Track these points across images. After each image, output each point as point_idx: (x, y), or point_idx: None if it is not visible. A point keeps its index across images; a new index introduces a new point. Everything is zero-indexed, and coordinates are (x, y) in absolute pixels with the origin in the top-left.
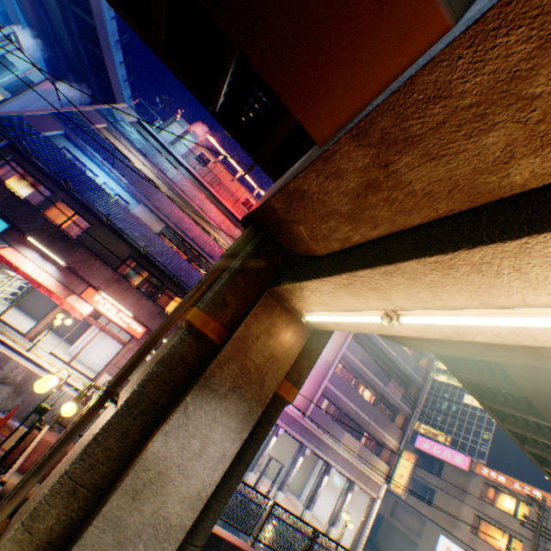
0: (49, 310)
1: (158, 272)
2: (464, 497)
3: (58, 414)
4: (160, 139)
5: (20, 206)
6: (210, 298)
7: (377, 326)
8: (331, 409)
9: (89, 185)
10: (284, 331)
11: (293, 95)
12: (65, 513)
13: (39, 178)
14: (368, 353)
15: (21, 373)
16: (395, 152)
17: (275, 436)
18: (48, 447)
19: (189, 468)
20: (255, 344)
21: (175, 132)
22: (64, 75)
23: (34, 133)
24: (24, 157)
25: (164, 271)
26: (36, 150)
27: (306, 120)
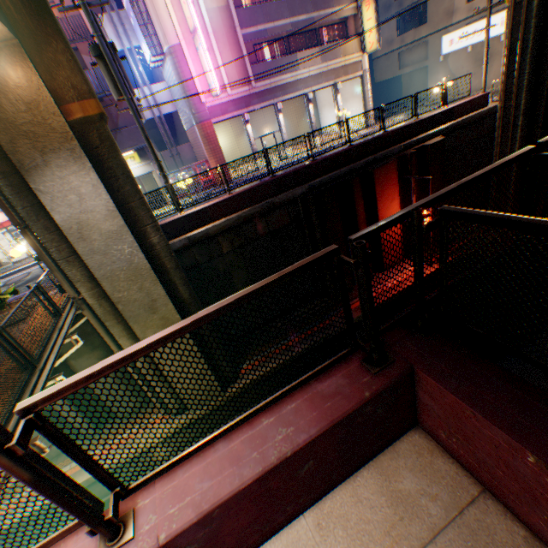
0: None
1: None
2: None
3: None
4: None
5: None
6: None
7: None
8: (278, 50)
9: None
10: (6, 76)
11: None
12: (79, 269)
13: None
14: None
15: None
16: None
17: (248, 125)
18: None
19: (89, 209)
20: (8, 114)
21: None
22: None
23: None
24: None
25: None
26: None
27: None
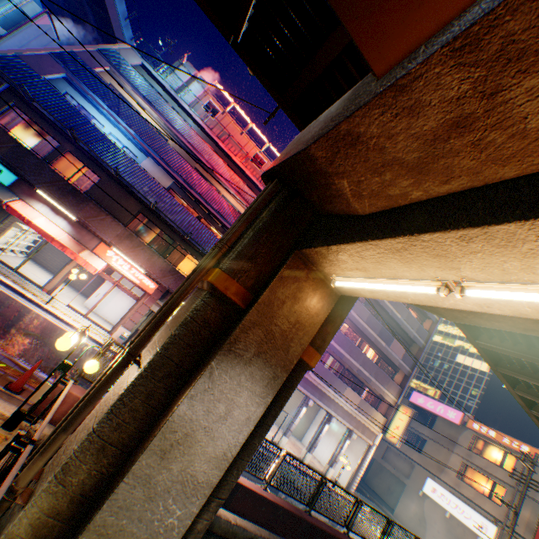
0: (63, 264)
1: (168, 229)
2: (453, 447)
3: (79, 364)
4: (166, 85)
5: (26, 157)
6: (233, 259)
7: (425, 297)
8: (334, 365)
9: (94, 135)
10: (310, 296)
11: (354, 3)
12: (95, 469)
13: (43, 127)
14: (373, 314)
15: (41, 325)
16: (516, 72)
17: None
18: (74, 400)
19: (215, 431)
20: (280, 309)
21: (181, 77)
22: (60, 12)
23: (33, 76)
24: (26, 103)
25: (174, 228)
26: (38, 95)
27: (366, 39)
